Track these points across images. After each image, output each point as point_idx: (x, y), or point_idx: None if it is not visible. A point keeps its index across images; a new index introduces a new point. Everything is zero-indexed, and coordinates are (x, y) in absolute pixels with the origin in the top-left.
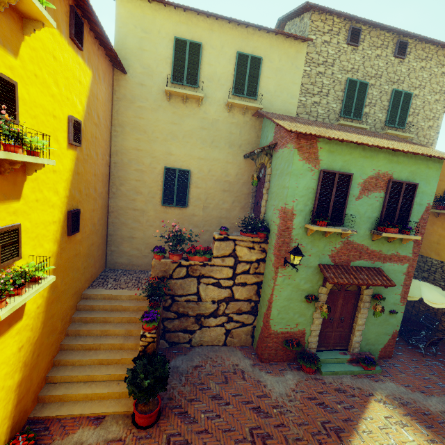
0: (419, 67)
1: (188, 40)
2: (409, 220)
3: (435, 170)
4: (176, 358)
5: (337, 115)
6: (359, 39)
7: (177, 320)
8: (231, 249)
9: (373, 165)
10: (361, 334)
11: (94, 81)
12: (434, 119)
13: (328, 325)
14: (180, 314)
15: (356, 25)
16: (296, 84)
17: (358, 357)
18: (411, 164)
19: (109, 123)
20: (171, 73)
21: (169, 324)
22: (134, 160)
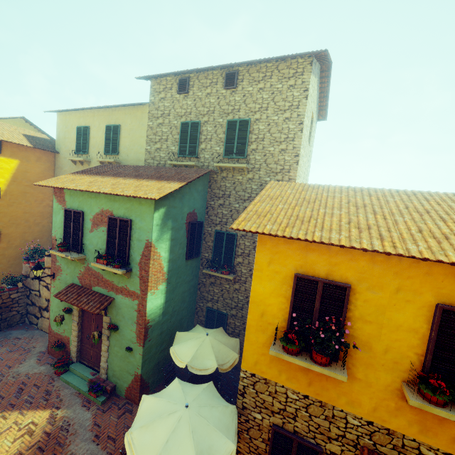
0: (257, 90)
1: (82, 126)
2: (131, 255)
3: (148, 207)
4: (20, 330)
5: (176, 155)
6: (187, 86)
7: (32, 307)
8: None
9: (98, 203)
10: (108, 362)
11: (24, 164)
12: (287, 140)
13: (87, 342)
14: (33, 303)
15: (185, 76)
16: (143, 137)
17: (97, 381)
18: (126, 201)
19: None
20: (75, 148)
21: (29, 308)
22: None
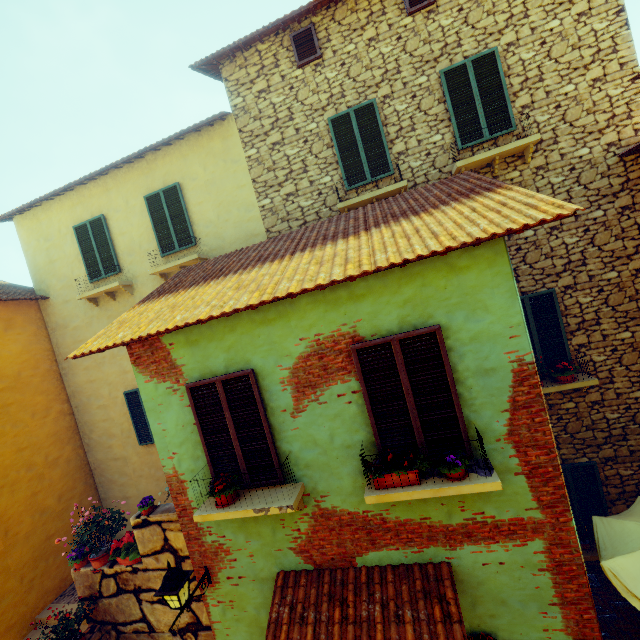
0: None
1: (87, 222)
2: (473, 423)
3: (486, 267)
4: None
5: (340, 191)
6: (316, 43)
7: None
8: (162, 538)
9: (295, 329)
10: None
11: None
12: (600, 57)
13: None
14: None
15: (301, 26)
16: (245, 186)
17: None
18: (396, 285)
19: (52, 364)
20: (86, 272)
21: None
22: (92, 395)
